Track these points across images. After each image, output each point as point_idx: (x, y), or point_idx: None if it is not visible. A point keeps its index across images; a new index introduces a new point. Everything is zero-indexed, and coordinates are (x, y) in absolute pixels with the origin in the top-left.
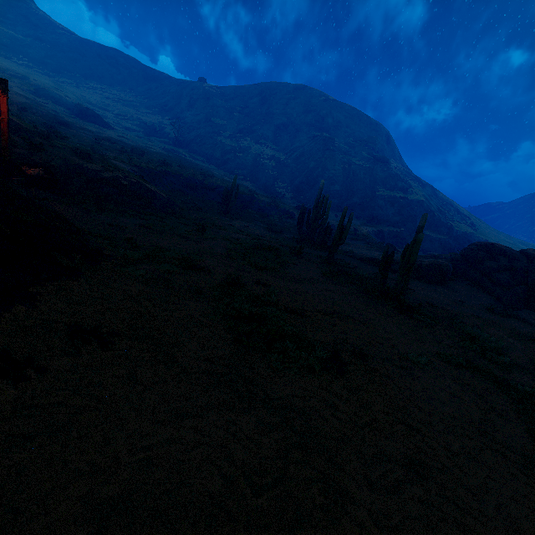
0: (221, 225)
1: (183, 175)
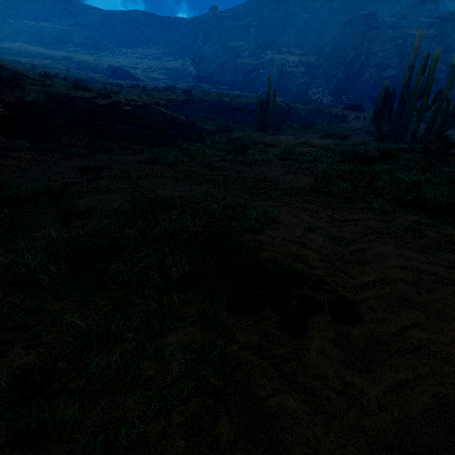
0: (266, 141)
1: (207, 101)
